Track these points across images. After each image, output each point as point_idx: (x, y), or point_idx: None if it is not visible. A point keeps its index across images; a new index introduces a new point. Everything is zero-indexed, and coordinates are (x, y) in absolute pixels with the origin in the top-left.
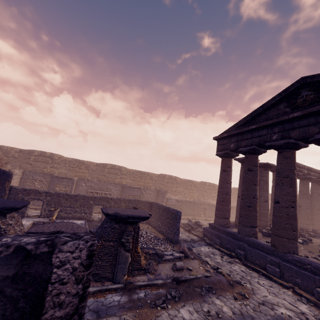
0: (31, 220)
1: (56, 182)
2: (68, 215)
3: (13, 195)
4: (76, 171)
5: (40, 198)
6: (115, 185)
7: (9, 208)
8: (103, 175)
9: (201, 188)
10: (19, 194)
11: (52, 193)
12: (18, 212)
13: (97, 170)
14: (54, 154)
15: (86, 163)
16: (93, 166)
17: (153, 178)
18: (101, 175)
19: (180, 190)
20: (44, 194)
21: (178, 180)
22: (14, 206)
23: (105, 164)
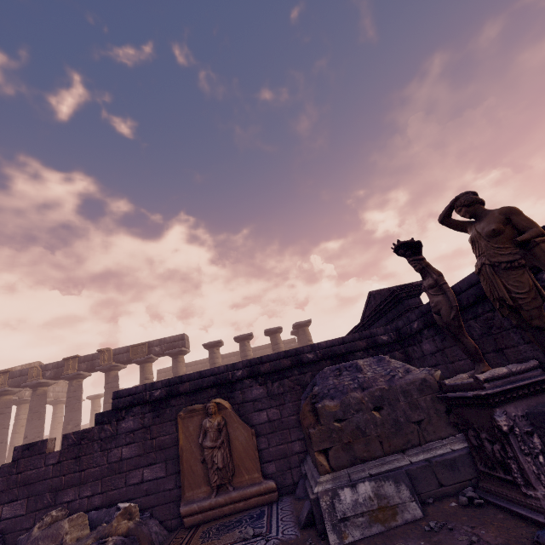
0: None
1: None
2: None
3: None
4: None
5: None
6: None
7: None
8: None
9: None
10: None
11: None
12: None
13: None
14: None
15: None
16: None
17: None
18: None
19: None
20: None
21: None
22: None
23: None
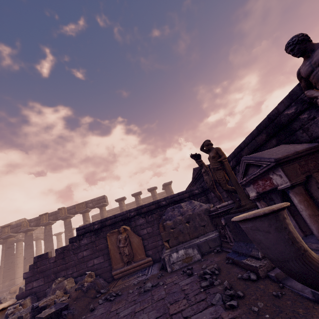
0: None
1: None
2: None
3: None
4: None
5: None
6: None
7: None
8: None
9: None
10: None
11: None
12: None
13: None
14: None
15: None
16: None
17: None
18: None
19: None
20: None
21: None
22: None
23: None
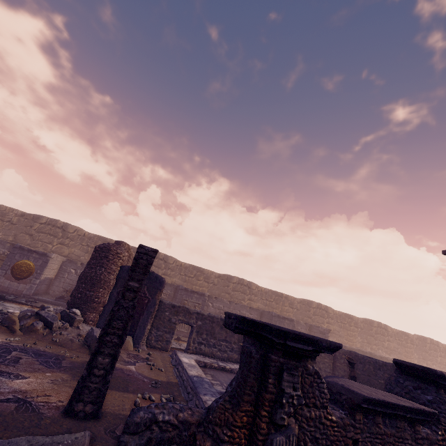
0: (189, 356)
1: (184, 297)
2: (222, 354)
3: (159, 313)
4: (192, 282)
5: (189, 321)
6: (250, 311)
7: (331, 346)
8: (227, 292)
9: (365, 329)
10: (166, 311)
11: (205, 316)
12: (162, 340)
13: (219, 284)
14: (169, 256)
15: (206, 272)
16: (215, 277)
17: (294, 305)
18: (224, 292)
19: (333, 329)
20: (194, 315)
21: (331, 312)
22: (338, 345)
23: (230, 276)
